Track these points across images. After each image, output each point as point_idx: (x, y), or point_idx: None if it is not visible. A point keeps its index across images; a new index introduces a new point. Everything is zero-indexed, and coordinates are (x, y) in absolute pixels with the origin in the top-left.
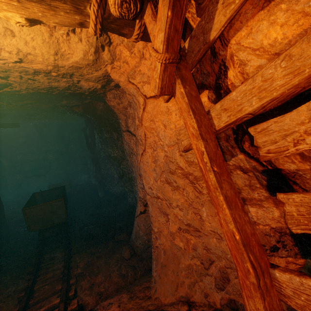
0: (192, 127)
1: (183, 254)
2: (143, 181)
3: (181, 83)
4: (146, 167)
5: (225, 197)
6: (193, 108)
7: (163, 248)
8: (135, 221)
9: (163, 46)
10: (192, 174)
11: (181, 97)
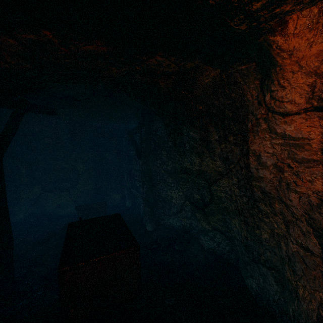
0: None
1: None
2: None
3: None
4: None
5: None
6: None
7: None
8: None
9: None
10: None
11: None
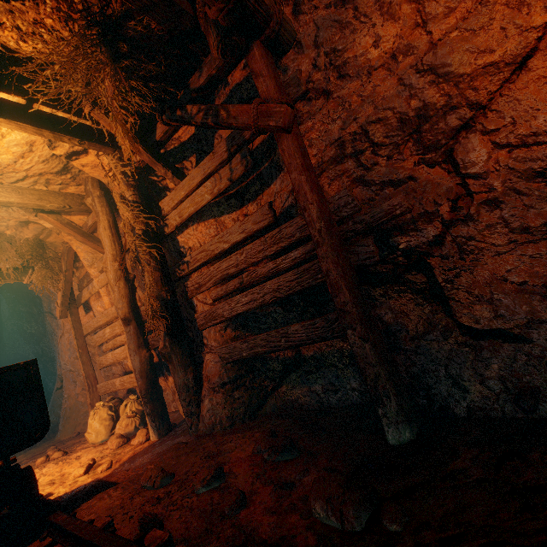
0: (73, 334)
1: (83, 406)
2: (61, 359)
3: (70, 316)
4: (63, 348)
5: (82, 361)
6: (74, 326)
7: (70, 406)
8: (52, 399)
9: (60, 305)
10: (91, 351)
11: (70, 321)
